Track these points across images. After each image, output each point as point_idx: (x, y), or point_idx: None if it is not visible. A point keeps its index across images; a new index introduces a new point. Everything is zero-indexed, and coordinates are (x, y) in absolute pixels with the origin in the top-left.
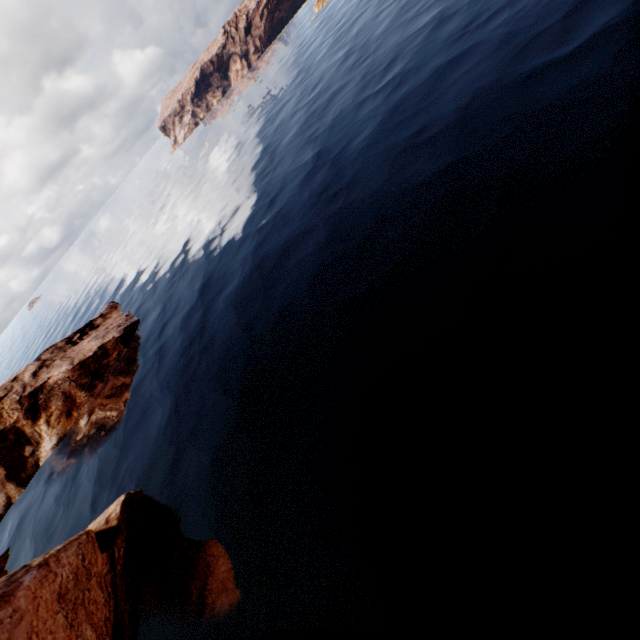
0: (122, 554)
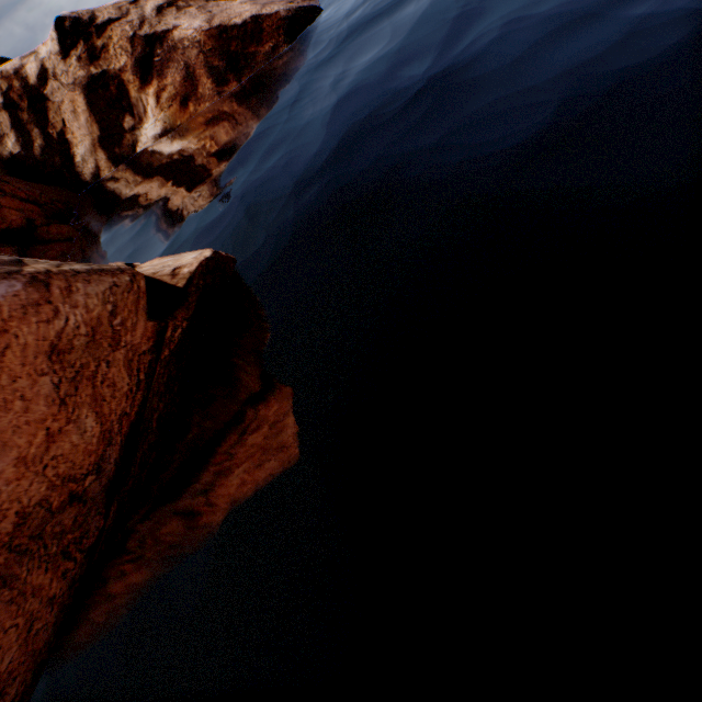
0: (177, 337)
